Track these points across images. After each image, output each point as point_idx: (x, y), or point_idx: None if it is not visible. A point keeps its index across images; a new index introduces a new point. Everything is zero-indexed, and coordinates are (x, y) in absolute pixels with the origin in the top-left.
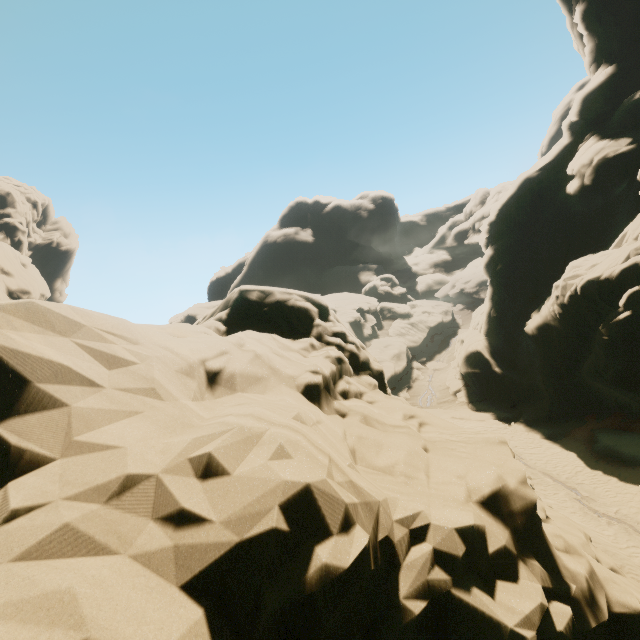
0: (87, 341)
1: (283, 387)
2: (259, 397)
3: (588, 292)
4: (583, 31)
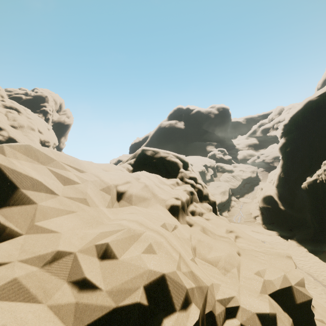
0: (55, 168)
1: (158, 205)
2: (144, 210)
3: None
4: None
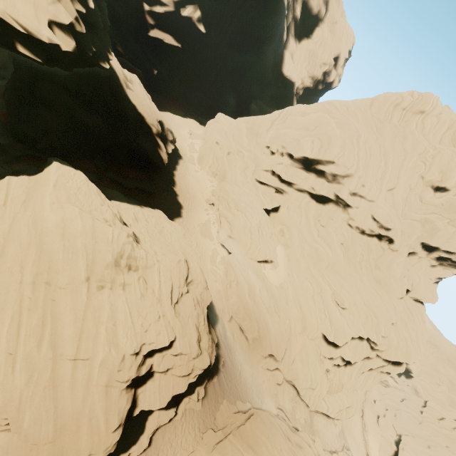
0: None
1: None
2: None
3: None
4: None
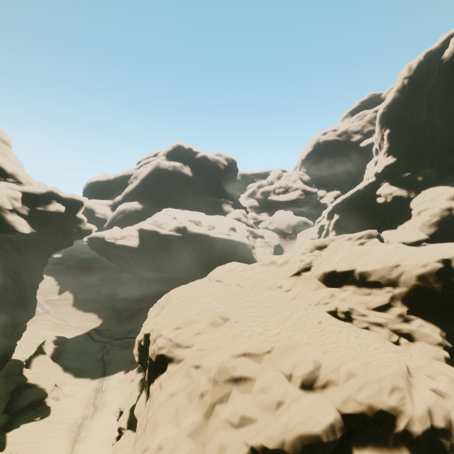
0: None
1: None
2: None
3: None
4: (385, 139)
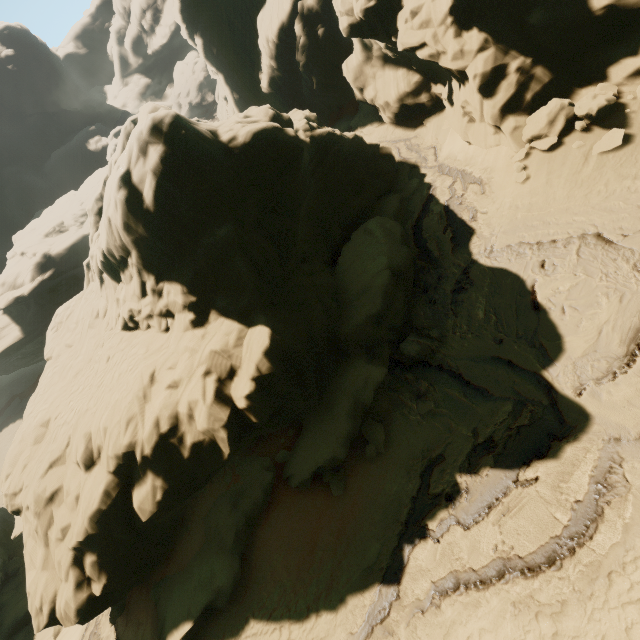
0: None
1: None
2: None
3: (279, 36)
4: None
